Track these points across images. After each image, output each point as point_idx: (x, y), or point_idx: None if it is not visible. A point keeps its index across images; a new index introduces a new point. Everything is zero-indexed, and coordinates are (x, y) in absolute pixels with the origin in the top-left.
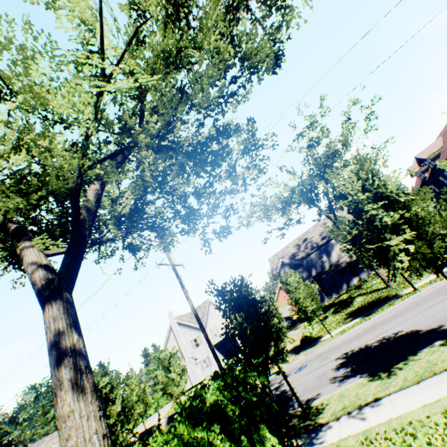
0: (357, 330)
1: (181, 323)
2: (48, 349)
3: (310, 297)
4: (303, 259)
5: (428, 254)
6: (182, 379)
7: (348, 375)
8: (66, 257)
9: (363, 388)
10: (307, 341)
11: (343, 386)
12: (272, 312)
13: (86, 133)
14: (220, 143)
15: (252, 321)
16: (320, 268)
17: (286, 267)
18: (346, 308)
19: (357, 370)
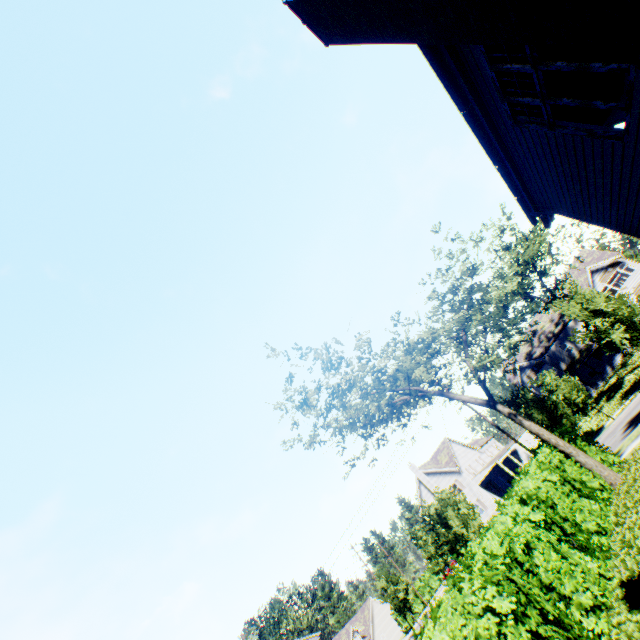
0: (633, 403)
1: (428, 472)
2: (507, 415)
3: (574, 389)
4: (543, 355)
5: (637, 336)
6: (474, 513)
7: (631, 429)
8: (485, 391)
9: (639, 427)
10: (590, 434)
11: (629, 434)
12: (555, 401)
13: (484, 349)
14: (519, 333)
15: (544, 411)
16: (569, 358)
17: (527, 370)
18: (618, 390)
19: (637, 423)
